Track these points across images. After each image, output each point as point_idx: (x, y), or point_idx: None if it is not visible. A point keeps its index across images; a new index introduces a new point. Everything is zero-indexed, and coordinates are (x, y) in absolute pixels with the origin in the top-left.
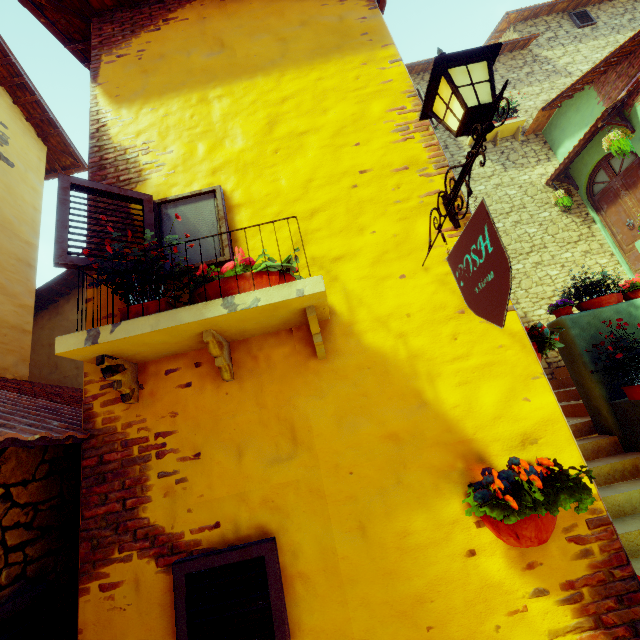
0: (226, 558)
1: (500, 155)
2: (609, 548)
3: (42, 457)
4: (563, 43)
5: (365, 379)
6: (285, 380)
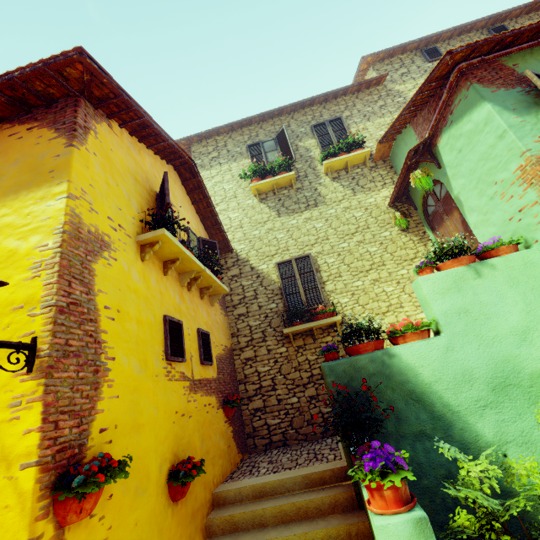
0: None
1: (351, 181)
2: None
3: None
4: (414, 77)
5: None
6: None
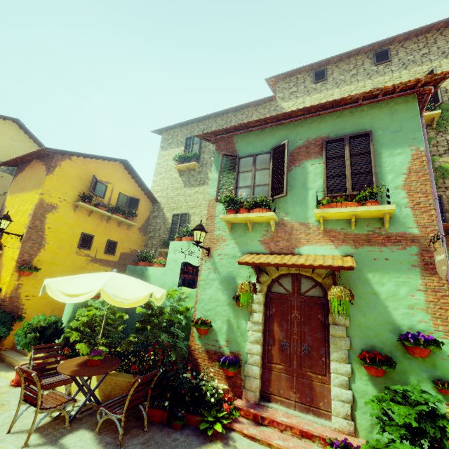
0: None
1: None
2: None
3: None
4: (298, 96)
5: None
6: None
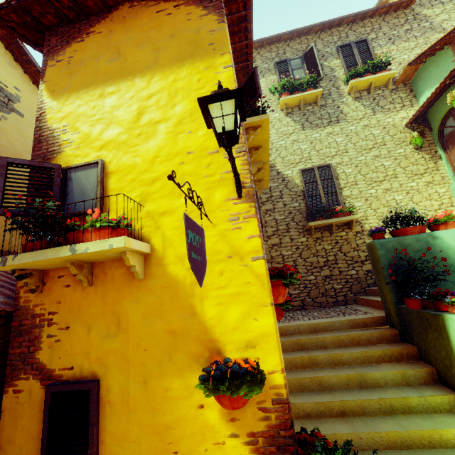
0: (71, 387)
1: (372, 101)
2: (281, 418)
3: (1, 314)
4: (443, 1)
5: (164, 294)
6: (120, 289)
